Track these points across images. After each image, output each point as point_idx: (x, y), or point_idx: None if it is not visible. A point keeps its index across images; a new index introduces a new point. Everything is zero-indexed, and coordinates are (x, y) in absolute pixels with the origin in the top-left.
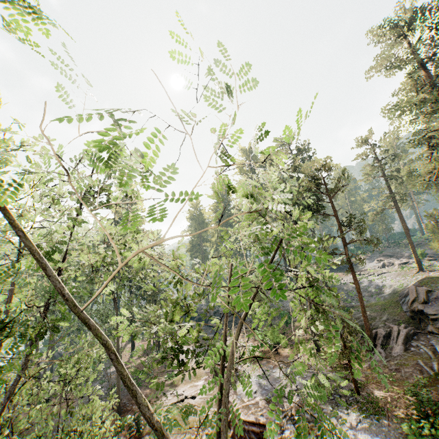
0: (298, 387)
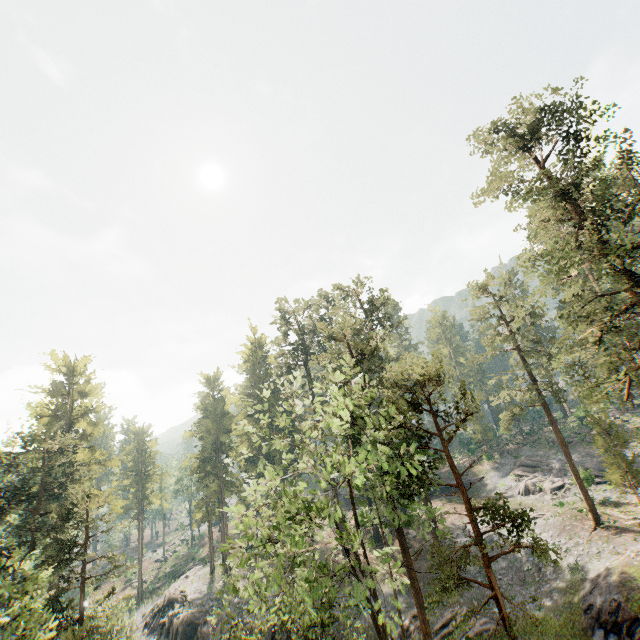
0: None
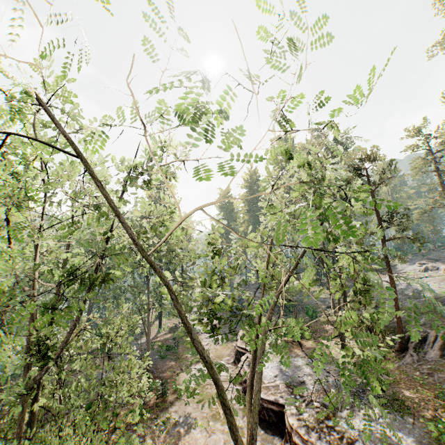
0: (320, 377)
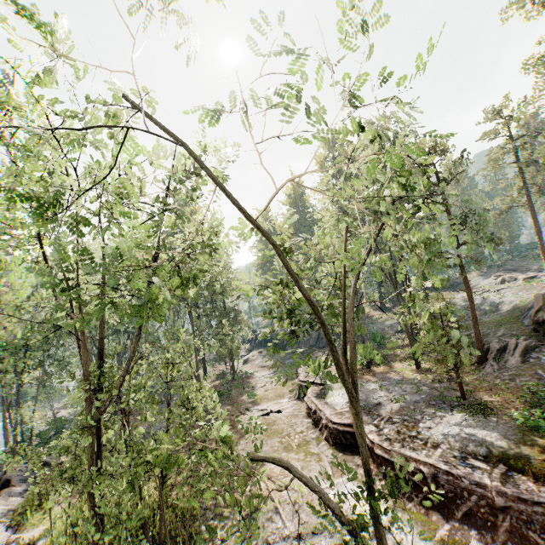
0: (396, 396)
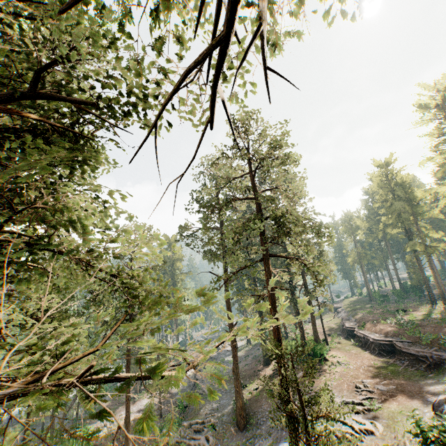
0: None
